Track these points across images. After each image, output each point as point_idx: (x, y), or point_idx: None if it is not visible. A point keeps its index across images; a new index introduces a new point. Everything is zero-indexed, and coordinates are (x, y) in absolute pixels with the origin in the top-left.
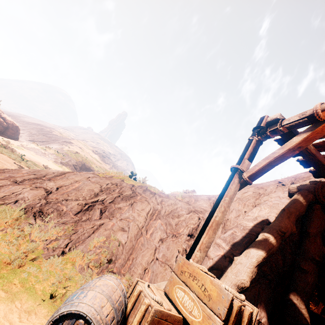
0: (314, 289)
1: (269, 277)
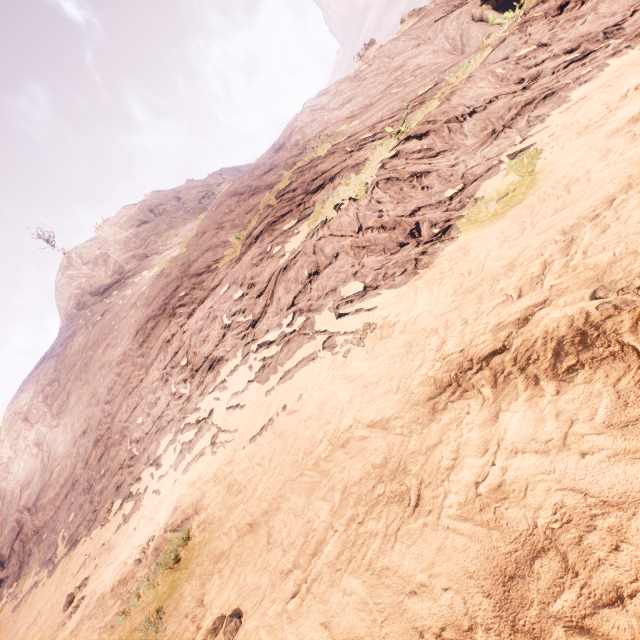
0: None
1: None
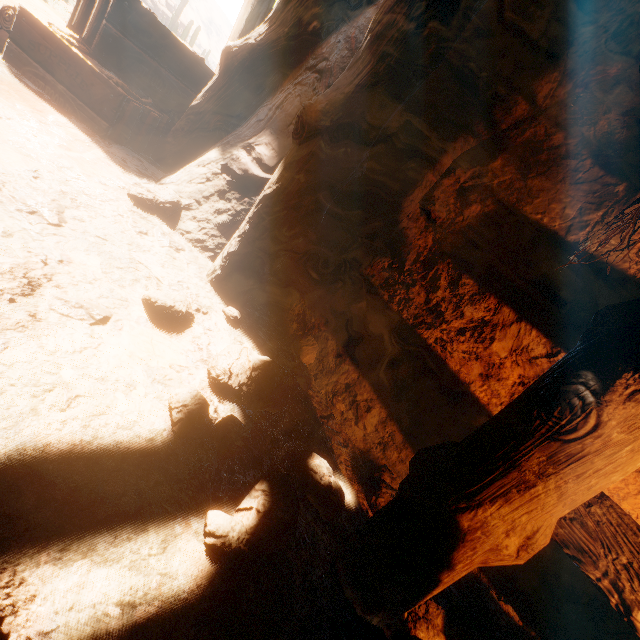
0: (397, 5)
1: (324, 65)
